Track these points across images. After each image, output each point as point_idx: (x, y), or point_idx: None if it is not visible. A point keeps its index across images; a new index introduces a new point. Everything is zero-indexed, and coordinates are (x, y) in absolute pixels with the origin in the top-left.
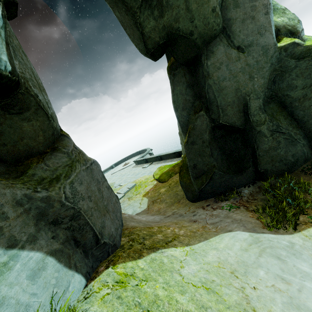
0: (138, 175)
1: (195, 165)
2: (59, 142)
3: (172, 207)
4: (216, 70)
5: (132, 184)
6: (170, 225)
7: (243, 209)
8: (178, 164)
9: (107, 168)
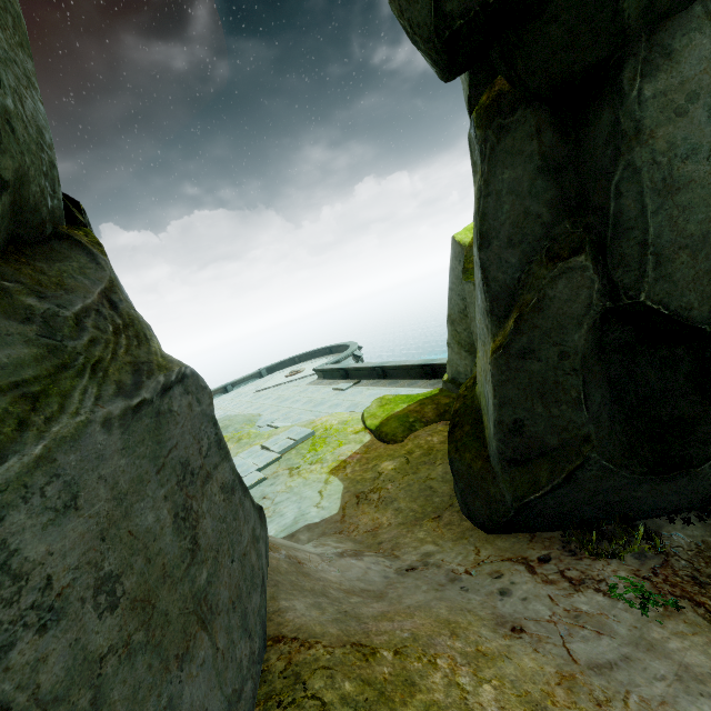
0: (322, 406)
1: (520, 424)
2: (28, 260)
3: (418, 531)
4: (670, 118)
5: (304, 429)
6: (433, 641)
7: (699, 620)
8: (435, 399)
9: (249, 376)
